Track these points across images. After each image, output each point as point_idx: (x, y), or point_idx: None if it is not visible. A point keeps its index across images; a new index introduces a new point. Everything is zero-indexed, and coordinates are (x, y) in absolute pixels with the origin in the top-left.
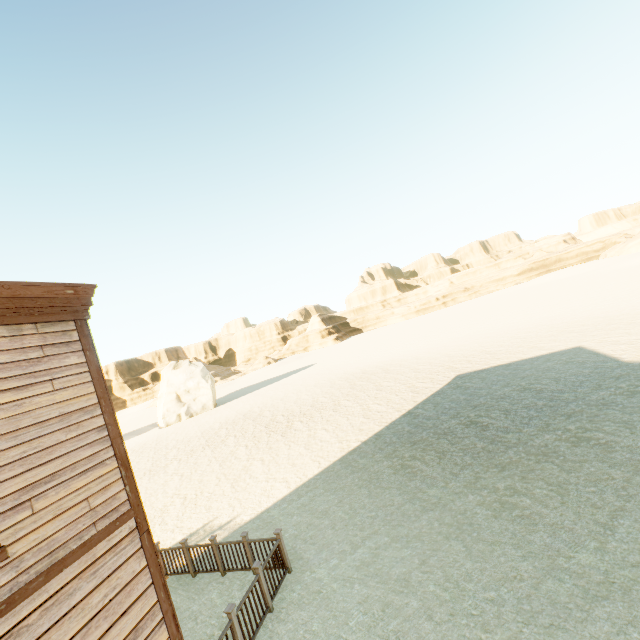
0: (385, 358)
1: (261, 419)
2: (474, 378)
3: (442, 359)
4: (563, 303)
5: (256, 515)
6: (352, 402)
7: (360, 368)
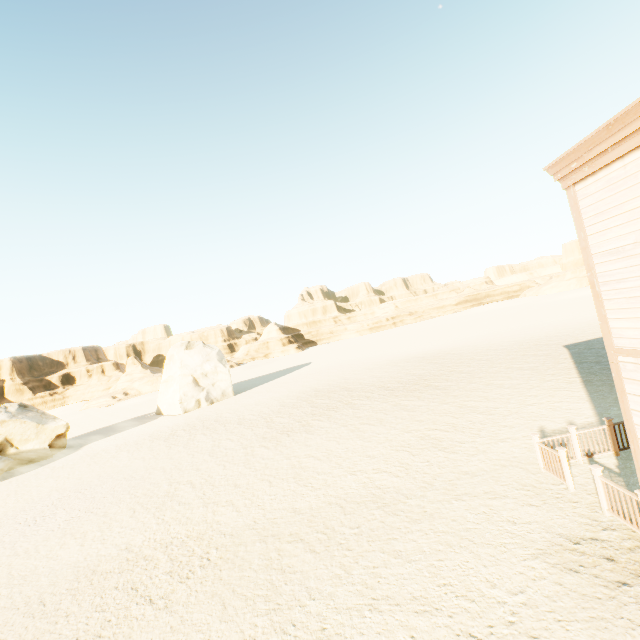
0: (420, 350)
1: (361, 389)
2: (592, 344)
3: (508, 343)
4: (553, 315)
5: (597, 417)
6: (473, 368)
7: (403, 356)
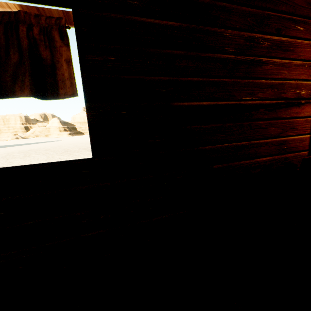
0: None
1: (54, 150)
2: None
3: None
4: None
5: None
6: None
7: None
